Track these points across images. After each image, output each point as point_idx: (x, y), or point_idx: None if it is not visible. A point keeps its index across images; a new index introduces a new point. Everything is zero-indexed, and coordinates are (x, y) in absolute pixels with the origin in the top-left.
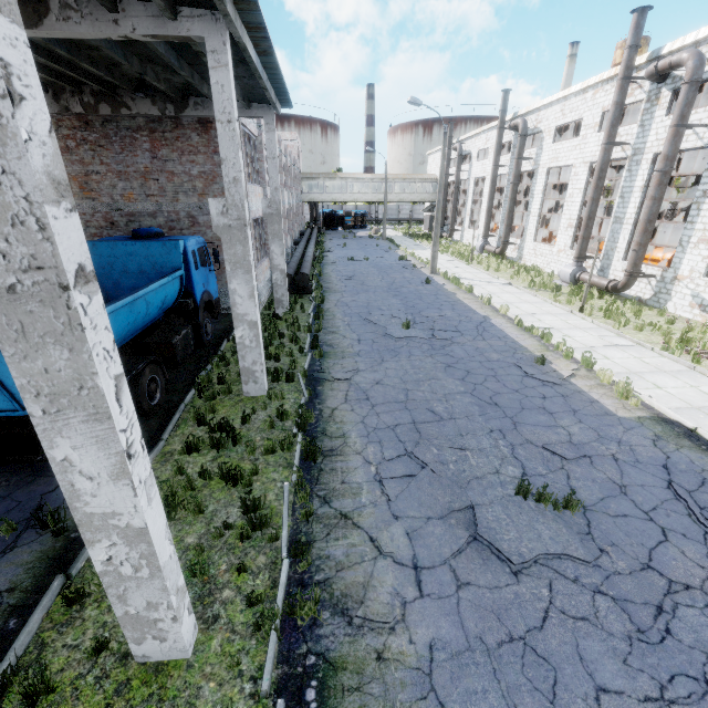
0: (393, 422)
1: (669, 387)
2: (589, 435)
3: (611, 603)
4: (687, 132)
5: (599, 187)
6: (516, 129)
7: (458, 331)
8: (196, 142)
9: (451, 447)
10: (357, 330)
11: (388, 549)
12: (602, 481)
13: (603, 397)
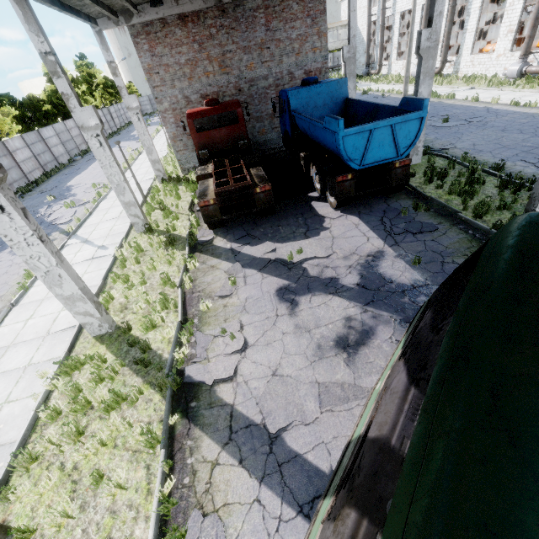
0: (512, 154)
1: None
2: None
3: None
4: None
5: None
6: None
7: (481, 116)
8: (295, 10)
9: None
10: None
11: None
12: None
13: None
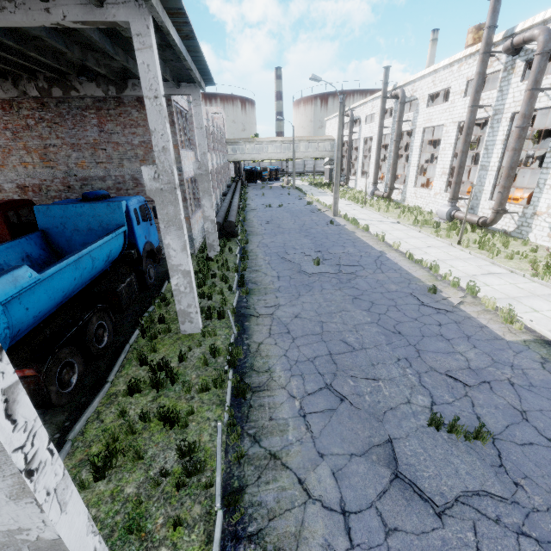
0: (312, 354)
1: (545, 310)
2: (484, 360)
3: (536, 547)
4: (539, 94)
5: (467, 142)
6: (396, 98)
7: (360, 265)
8: (136, 117)
9: (365, 378)
10: (277, 268)
11: (316, 492)
12: (504, 407)
13: (490, 322)
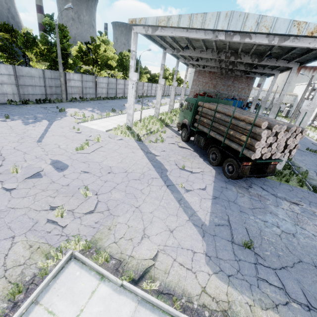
0: None
1: None
2: None
3: None
4: None
5: None
6: None
7: None
8: (243, 81)
9: None
10: None
11: None
12: None
13: None
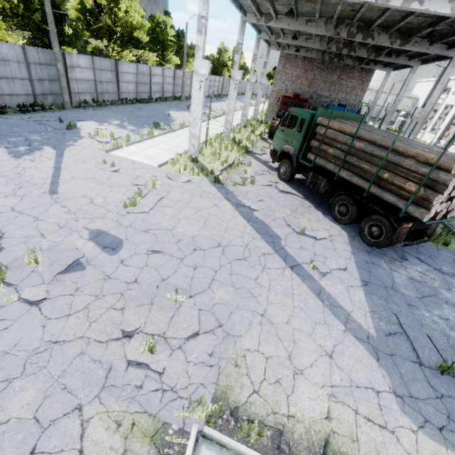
0: None
1: None
2: None
3: None
4: None
5: None
6: None
7: None
8: (356, 75)
9: None
10: None
11: None
12: None
13: None
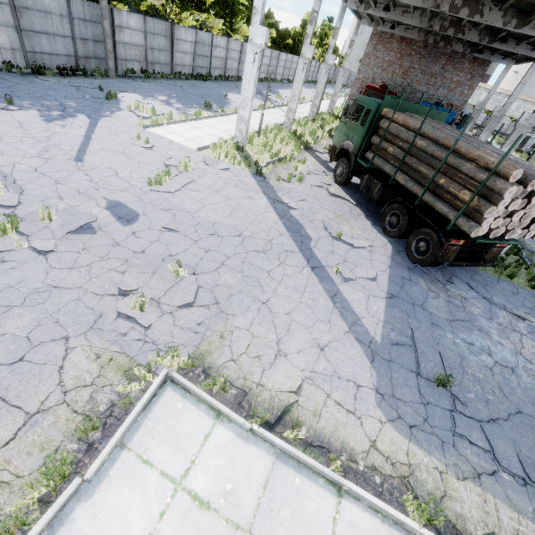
0: None
1: None
2: None
3: None
4: None
5: None
6: None
7: None
8: (465, 66)
9: None
10: None
11: None
12: None
13: None
